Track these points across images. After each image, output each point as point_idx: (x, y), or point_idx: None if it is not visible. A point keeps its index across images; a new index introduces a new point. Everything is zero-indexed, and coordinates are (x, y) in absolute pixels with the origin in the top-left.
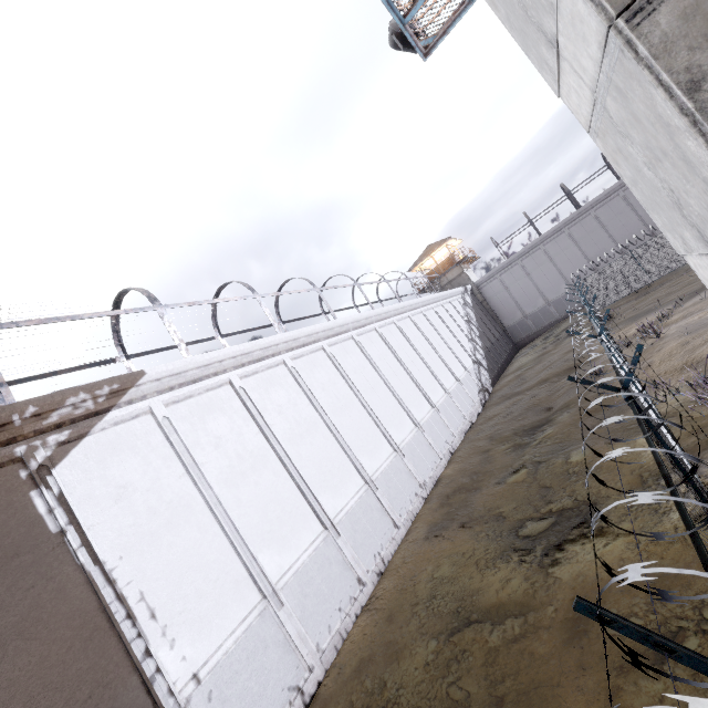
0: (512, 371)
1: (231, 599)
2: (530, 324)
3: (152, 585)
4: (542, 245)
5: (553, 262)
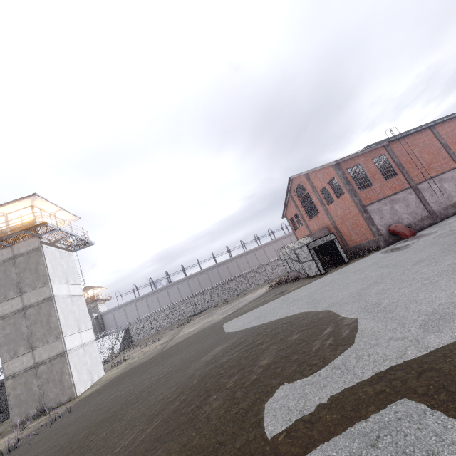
0: None
1: None
2: None
3: None
4: (135, 302)
5: (138, 311)
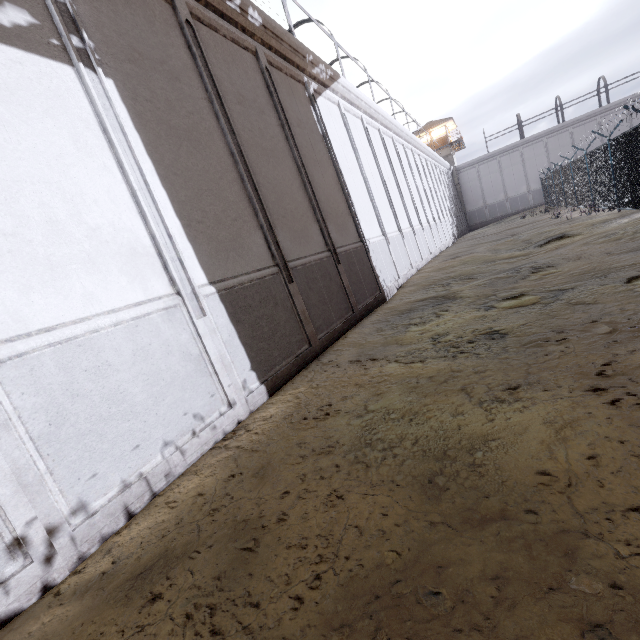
0: (472, 234)
1: (373, 224)
2: (486, 213)
3: (351, 191)
4: (522, 147)
5: (524, 165)
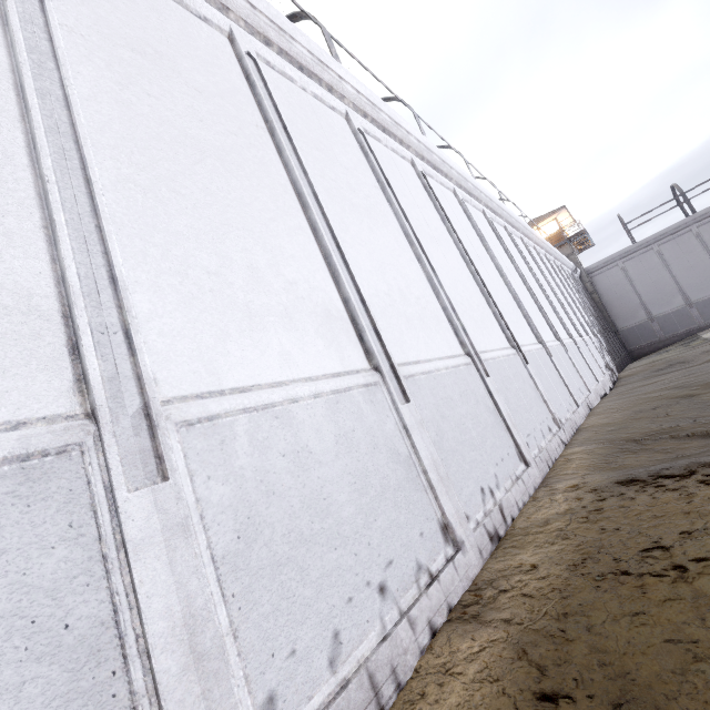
0: (644, 363)
1: None
2: (656, 329)
3: None
4: (695, 225)
5: (708, 250)
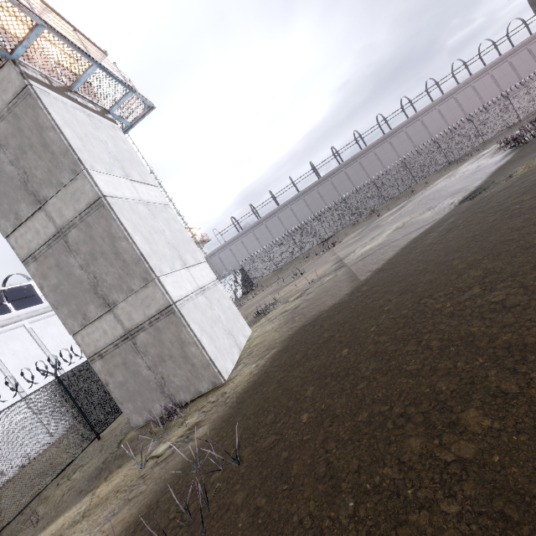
0: None
1: None
2: None
3: None
4: (240, 238)
5: (246, 249)
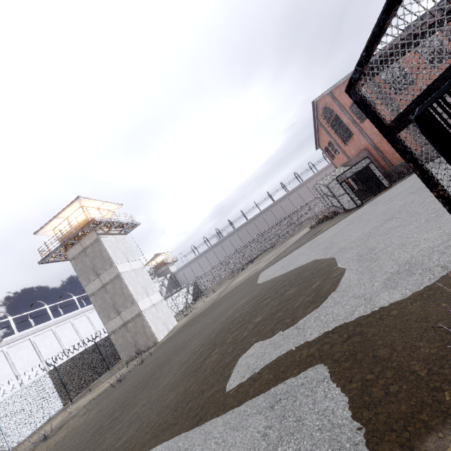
0: None
1: None
2: None
3: None
4: (197, 259)
5: (201, 267)
